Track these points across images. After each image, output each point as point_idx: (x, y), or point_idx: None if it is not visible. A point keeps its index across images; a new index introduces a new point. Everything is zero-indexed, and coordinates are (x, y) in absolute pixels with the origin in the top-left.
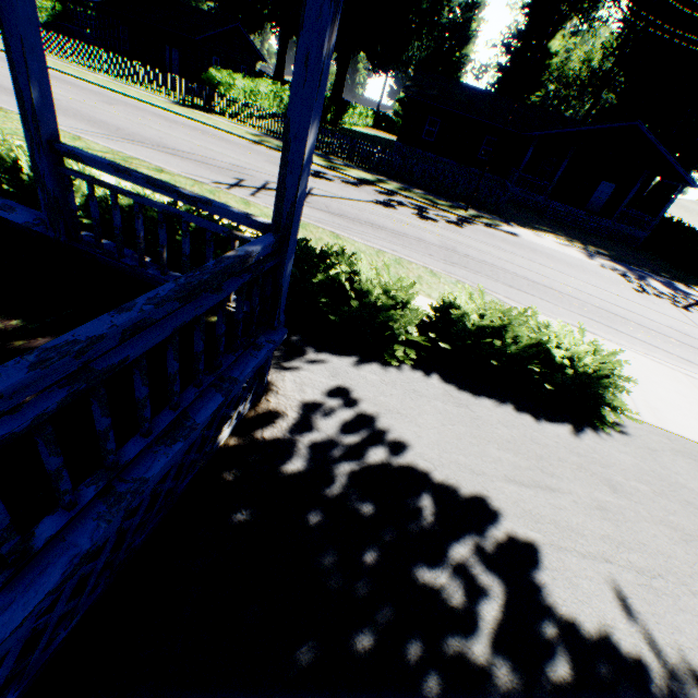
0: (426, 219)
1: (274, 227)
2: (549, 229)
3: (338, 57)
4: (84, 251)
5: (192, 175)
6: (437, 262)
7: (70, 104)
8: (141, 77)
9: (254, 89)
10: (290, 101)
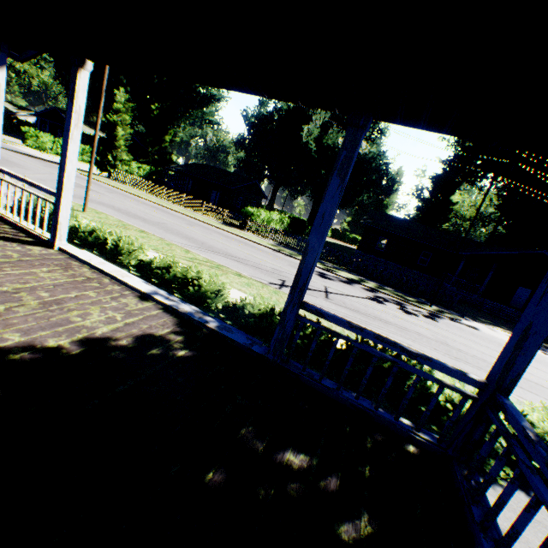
0: (409, 313)
1: (493, 387)
2: (493, 322)
3: (314, 199)
4: (290, 370)
5: (255, 276)
6: (444, 356)
7: (172, 226)
8: (203, 208)
9: (270, 217)
10: (536, 312)
